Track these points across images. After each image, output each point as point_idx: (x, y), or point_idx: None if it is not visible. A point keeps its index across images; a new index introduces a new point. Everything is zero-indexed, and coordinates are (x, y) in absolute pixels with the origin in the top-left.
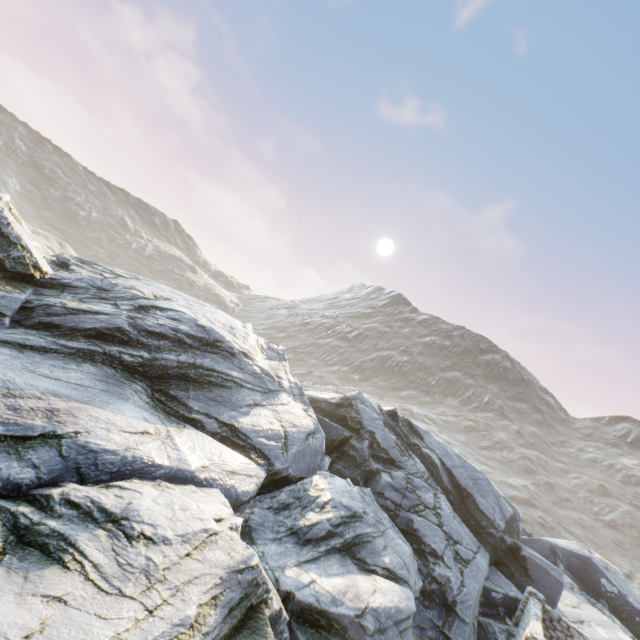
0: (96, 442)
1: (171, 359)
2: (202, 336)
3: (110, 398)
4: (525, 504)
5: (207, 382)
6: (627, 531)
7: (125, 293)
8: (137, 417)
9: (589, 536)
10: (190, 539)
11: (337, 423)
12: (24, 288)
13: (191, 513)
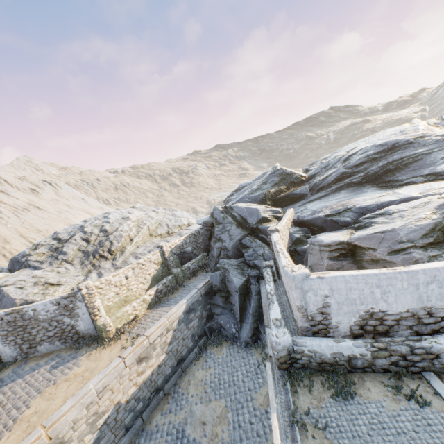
0: (362, 205)
1: (374, 169)
2: (383, 149)
3: (358, 195)
4: None
5: (403, 166)
6: None
7: (334, 161)
8: (374, 194)
9: None
10: (415, 207)
11: None
12: (304, 185)
13: (414, 203)
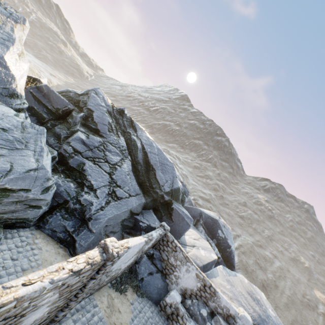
0: None
1: None
2: None
3: None
4: (206, 201)
5: None
6: (246, 220)
7: None
8: None
9: (229, 219)
10: None
11: (73, 104)
12: None
13: None
